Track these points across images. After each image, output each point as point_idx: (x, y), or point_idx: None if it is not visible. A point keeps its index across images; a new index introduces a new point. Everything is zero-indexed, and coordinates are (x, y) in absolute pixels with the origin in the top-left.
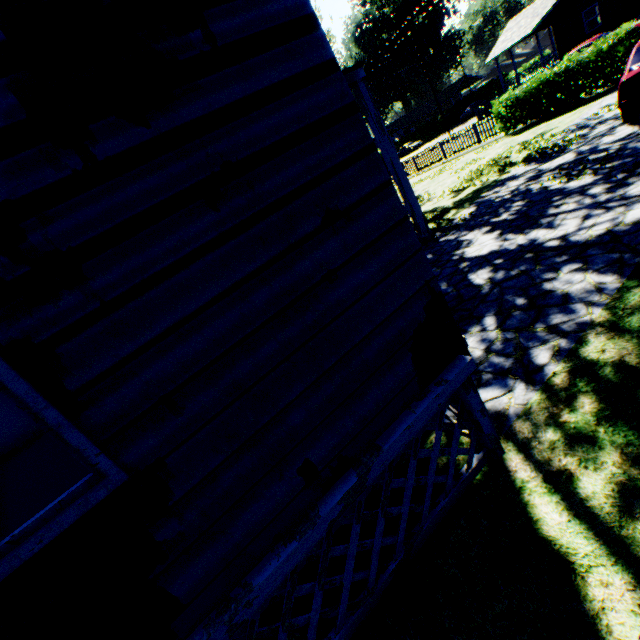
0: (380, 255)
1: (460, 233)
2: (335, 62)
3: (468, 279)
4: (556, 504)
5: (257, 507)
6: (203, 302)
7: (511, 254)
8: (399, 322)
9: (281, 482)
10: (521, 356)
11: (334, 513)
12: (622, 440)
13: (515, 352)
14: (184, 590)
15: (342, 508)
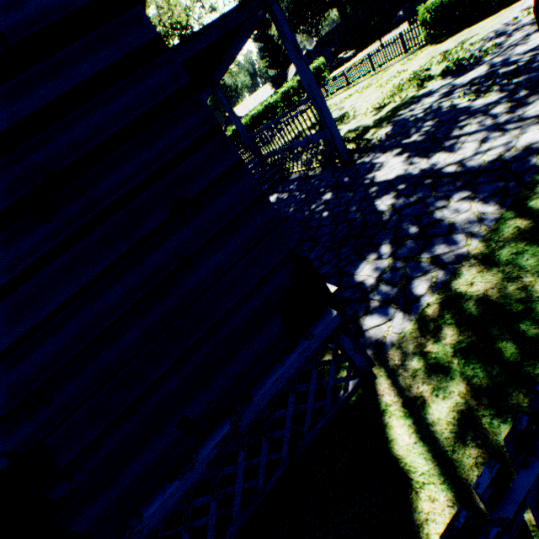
0: (238, 234)
1: (375, 155)
2: (161, 40)
3: (374, 205)
4: (408, 427)
5: (142, 459)
6: (52, 309)
7: (413, 179)
8: (264, 291)
9: (162, 437)
10: (404, 286)
11: (211, 456)
12: (470, 372)
13: (400, 282)
14: (85, 526)
15: (218, 451)
